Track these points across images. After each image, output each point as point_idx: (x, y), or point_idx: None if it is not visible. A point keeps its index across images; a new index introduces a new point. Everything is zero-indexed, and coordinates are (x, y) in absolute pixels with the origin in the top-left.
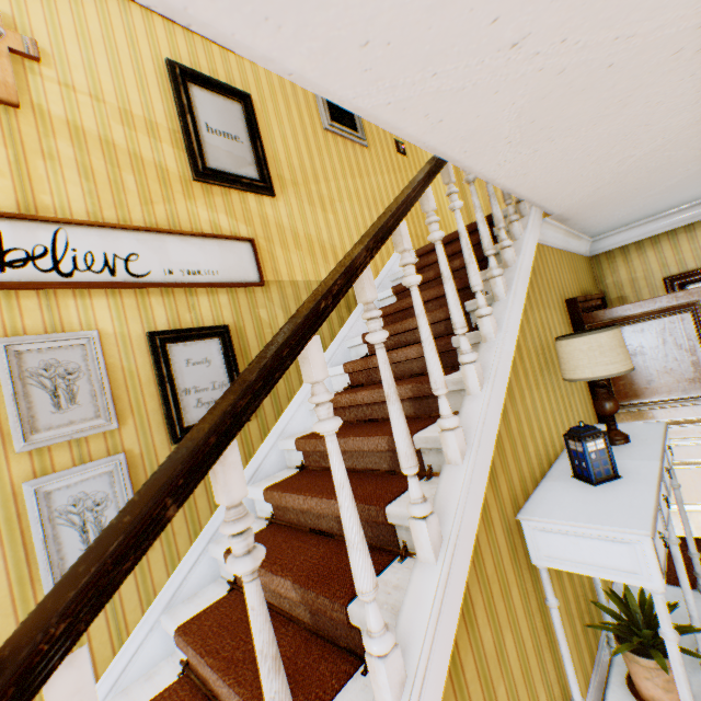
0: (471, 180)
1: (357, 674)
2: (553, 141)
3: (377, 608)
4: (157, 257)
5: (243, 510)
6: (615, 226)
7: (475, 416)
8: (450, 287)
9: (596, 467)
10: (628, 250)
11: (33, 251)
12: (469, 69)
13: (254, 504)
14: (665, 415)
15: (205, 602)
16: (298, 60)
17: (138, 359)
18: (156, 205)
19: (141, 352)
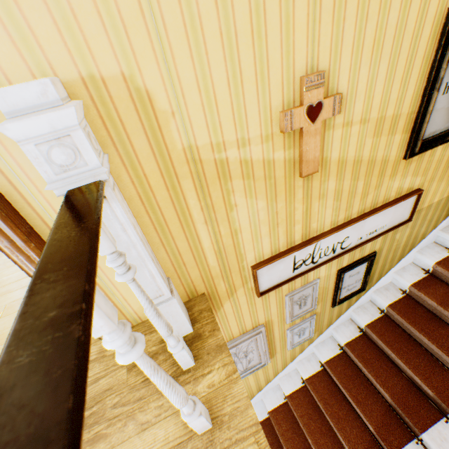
0: None
1: (413, 441)
2: None
3: None
4: (356, 233)
5: None
6: None
7: None
8: None
9: None
10: None
11: (304, 258)
12: None
13: (350, 315)
14: None
15: (330, 351)
16: None
17: (329, 282)
18: (368, 195)
19: (332, 278)
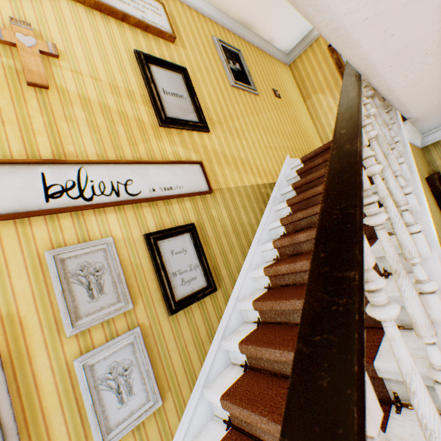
0: (369, 95)
1: None
2: None
3: None
4: (144, 181)
5: (383, 436)
6: None
7: (438, 277)
8: (389, 173)
9: None
10: None
11: (65, 185)
12: None
13: (228, 353)
14: None
15: None
16: None
17: (140, 255)
18: (138, 145)
19: (141, 249)
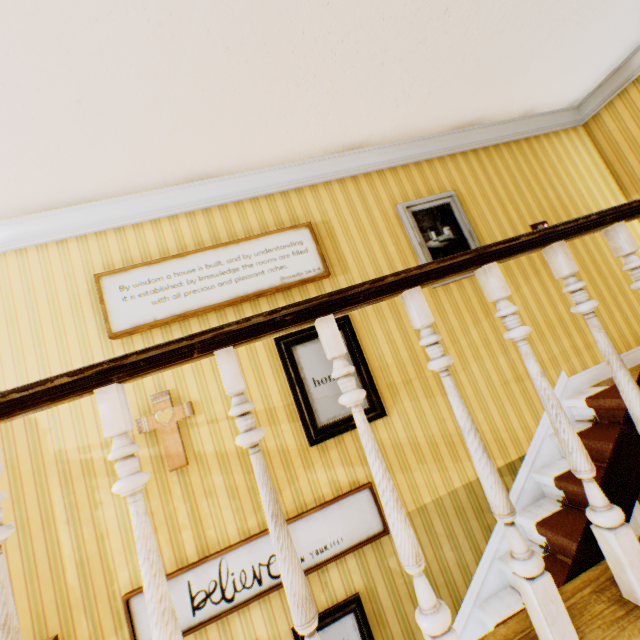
0: None
1: None
2: None
3: None
4: None
5: None
6: None
7: None
8: None
9: None
10: None
11: (208, 587)
12: None
13: None
14: None
15: None
16: None
17: None
18: (283, 491)
19: None
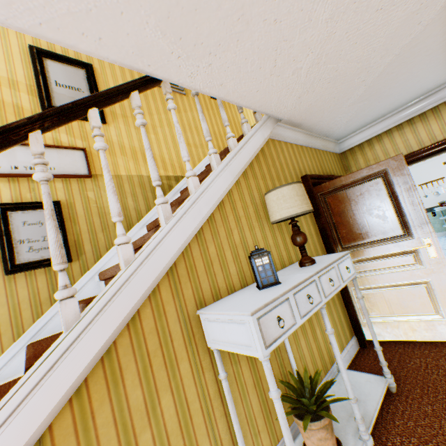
0: (194, 93)
1: None
2: (217, 56)
3: None
4: (6, 159)
5: None
6: (348, 130)
7: (153, 238)
8: (148, 155)
9: (263, 276)
10: (363, 146)
11: None
12: None
13: None
14: (374, 252)
15: (10, 380)
16: None
17: None
18: None
19: None
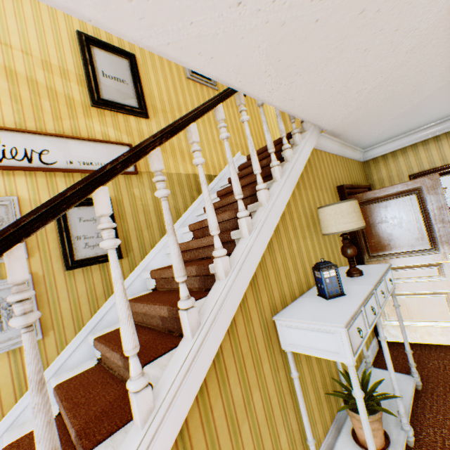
0: (260, 104)
1: None
2: (301, 76)
3: (136, 362)
4: (62, 153)
5: (24, 288)
6: (376, 141)
7: (242, 250)
8: (232, 169)
9: (329, 288)
10: (387, 157)
11: None
12: (215, 20)
13: None
14: (400, 262)
15: (79, 371)
16: (89, 10)
17: None
18: (64, 120)
19: None
